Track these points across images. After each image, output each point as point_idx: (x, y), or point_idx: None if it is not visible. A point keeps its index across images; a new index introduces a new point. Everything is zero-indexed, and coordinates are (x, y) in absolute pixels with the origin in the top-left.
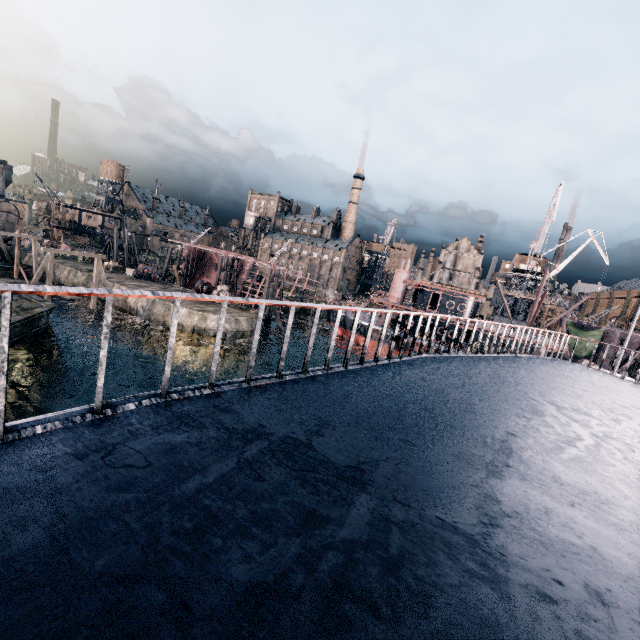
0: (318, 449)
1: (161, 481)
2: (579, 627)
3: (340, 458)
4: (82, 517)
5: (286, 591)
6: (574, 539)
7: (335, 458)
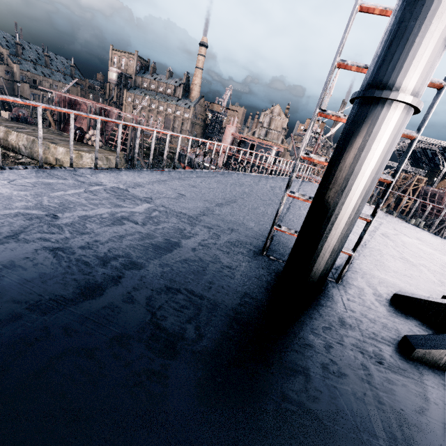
0: (131, 191)
1: (42, 191)
2: (216, 233)
3: (141, 195)
4: (3, 195)
5: (100, 217)
6: (238, 221)
7: (139, 194)
